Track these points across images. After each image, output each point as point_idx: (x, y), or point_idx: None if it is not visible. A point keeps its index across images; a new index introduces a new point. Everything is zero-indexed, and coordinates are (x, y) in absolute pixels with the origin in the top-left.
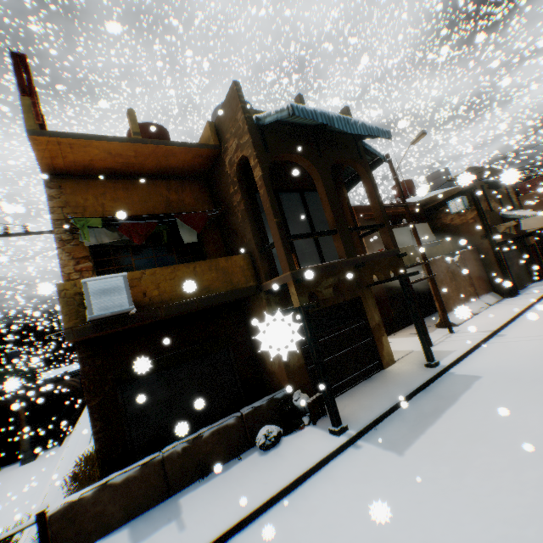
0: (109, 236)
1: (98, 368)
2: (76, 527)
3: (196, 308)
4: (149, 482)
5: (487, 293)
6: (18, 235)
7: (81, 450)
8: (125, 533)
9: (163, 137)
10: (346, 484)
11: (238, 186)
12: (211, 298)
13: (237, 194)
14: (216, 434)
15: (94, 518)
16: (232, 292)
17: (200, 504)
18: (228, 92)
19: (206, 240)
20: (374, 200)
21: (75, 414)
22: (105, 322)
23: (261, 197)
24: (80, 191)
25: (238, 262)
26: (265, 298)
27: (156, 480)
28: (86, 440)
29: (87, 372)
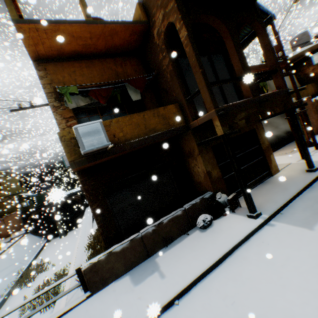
0: (83, 100)
1: (92, 186)
2: (99, 276)
3: (149, 143)
4: (136, 250)
5: None
6: (27, 108)
7: (88, 231)
8: (127, 279)
9: None
10: (273, 250)
11: (166, 52)
12: (157, 135)
13: (165, 59)
14: (171, 221)
15: (108, 271)
16: (170, 130)
17: (171, 262)
18: None
19: (145, 99)
20: (268, 52)
21: (80, 213)
22: (93, 156)
23: (187, 54)
24: (58, 71)
25: (172, 110)
26: (192, 133)
27: (140, 249)
28: (90, 226)
29: (86, 189)
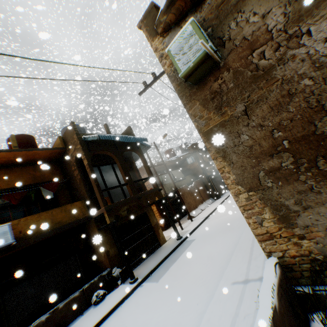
0: None
1: None
2: None
3: (53, 234)
4: None
5: (209, 198)
6: None
7: None
8: None
9: (31, 141)
10: (133, 302)
11: (77, 167)
12: (63, 227)
13: (76, 170)
14: (68, 304)
15: None
16: (75, 221)
17: None
18: (69, 125)
19: (59, 195)
20: (146, 166)
21: None
22: None
23: (88, 173)
24: None
25: (78, 205)
26: (94, 221)
27: None
28: None
29: None
